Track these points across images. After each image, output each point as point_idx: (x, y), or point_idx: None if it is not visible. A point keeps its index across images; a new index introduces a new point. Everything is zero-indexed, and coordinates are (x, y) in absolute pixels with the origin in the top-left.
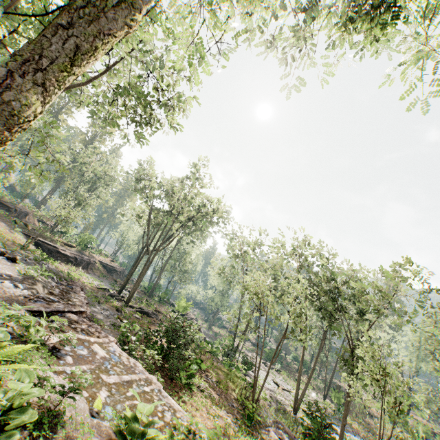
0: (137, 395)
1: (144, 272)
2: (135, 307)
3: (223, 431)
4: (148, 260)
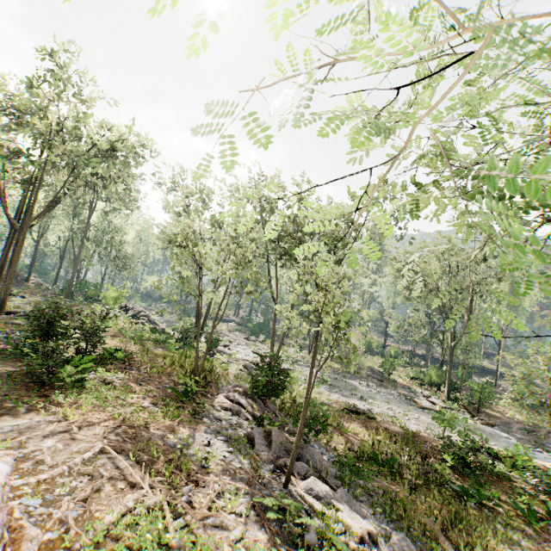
0: None
1: (14, 259)
2: (19, 313)
3: (120, 419)
4: (19, 240)
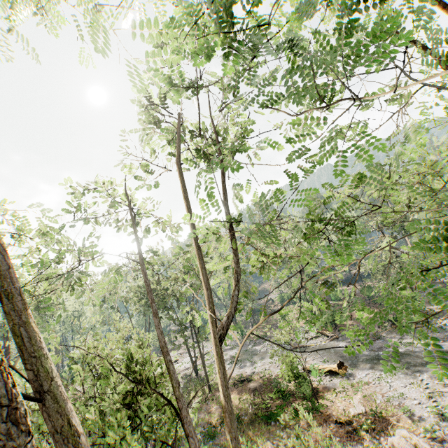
0: None
1: None
2: None
3: None
4: None
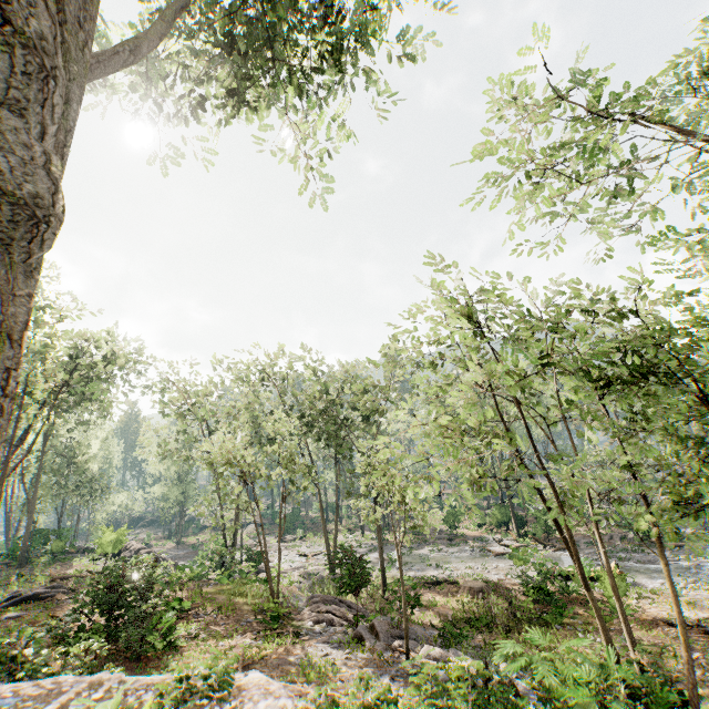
0: (87, 700)
1: None
2: None
3: (242, 659)
4: None
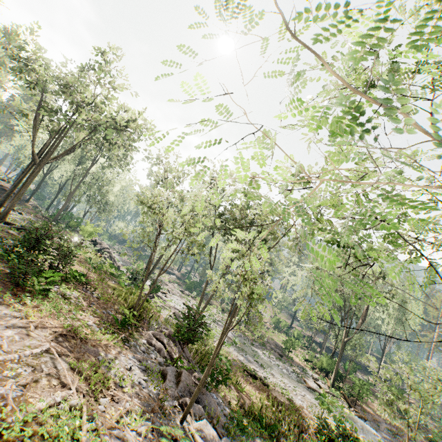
0: None
1: (26, 184)
2: (14, 225)
3: (68, 329)
4: (34, 171)
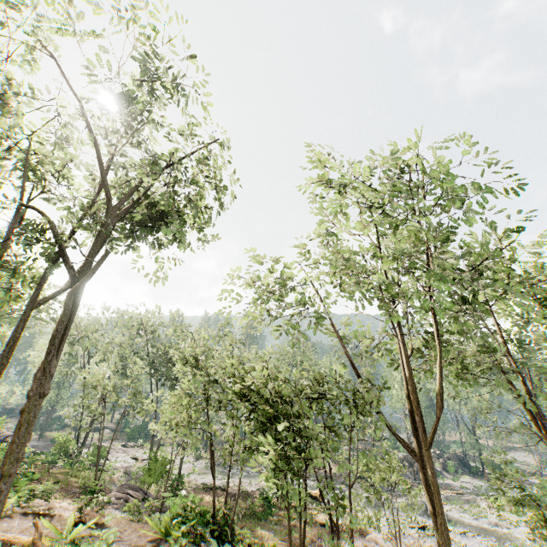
0: None
1: None
2: None
3: None
4: None
